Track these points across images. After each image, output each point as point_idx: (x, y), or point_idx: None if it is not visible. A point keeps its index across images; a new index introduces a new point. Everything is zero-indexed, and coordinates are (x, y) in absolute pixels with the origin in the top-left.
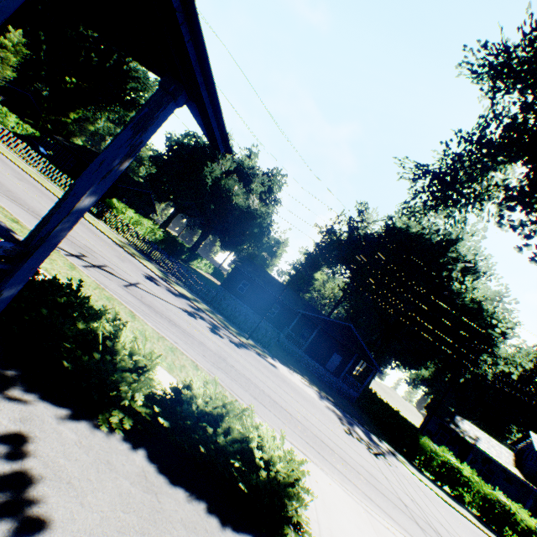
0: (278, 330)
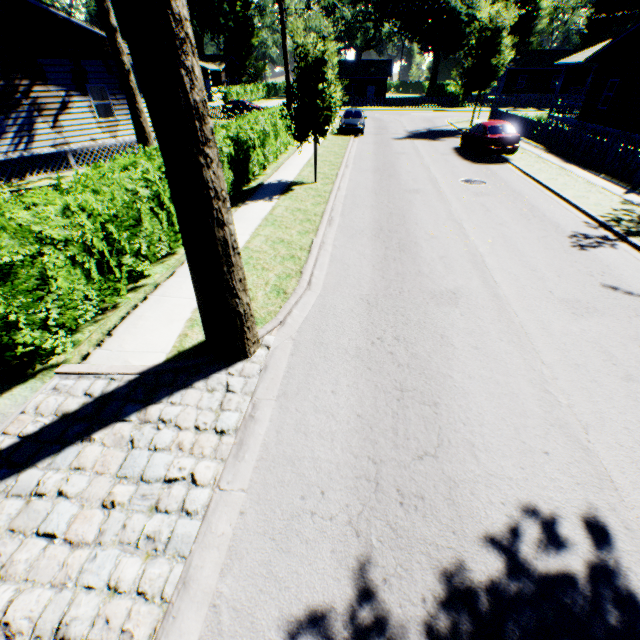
0: (564, 94)
